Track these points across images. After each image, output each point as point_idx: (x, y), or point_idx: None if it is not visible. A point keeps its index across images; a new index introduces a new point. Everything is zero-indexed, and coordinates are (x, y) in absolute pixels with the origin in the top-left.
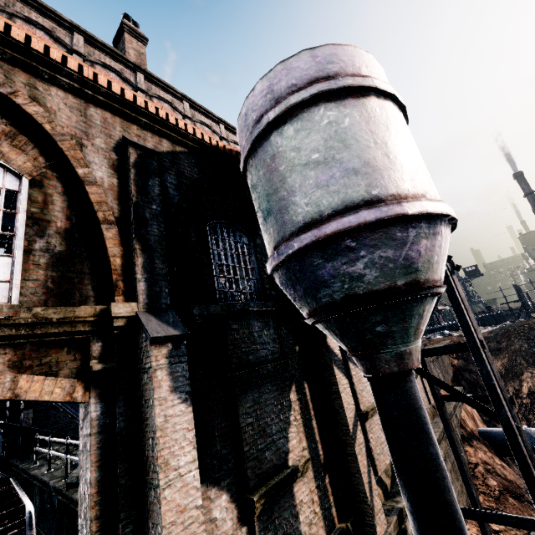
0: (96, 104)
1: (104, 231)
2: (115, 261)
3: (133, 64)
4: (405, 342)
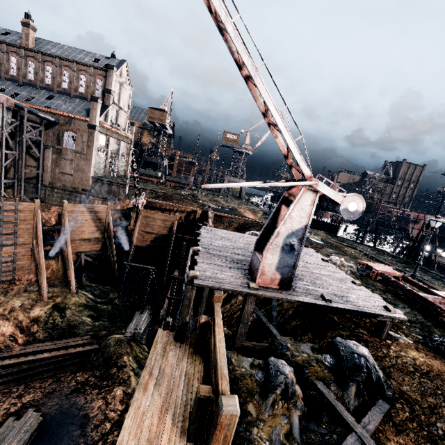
0: None
1: None
2: None
3: (19, 46)
4: None
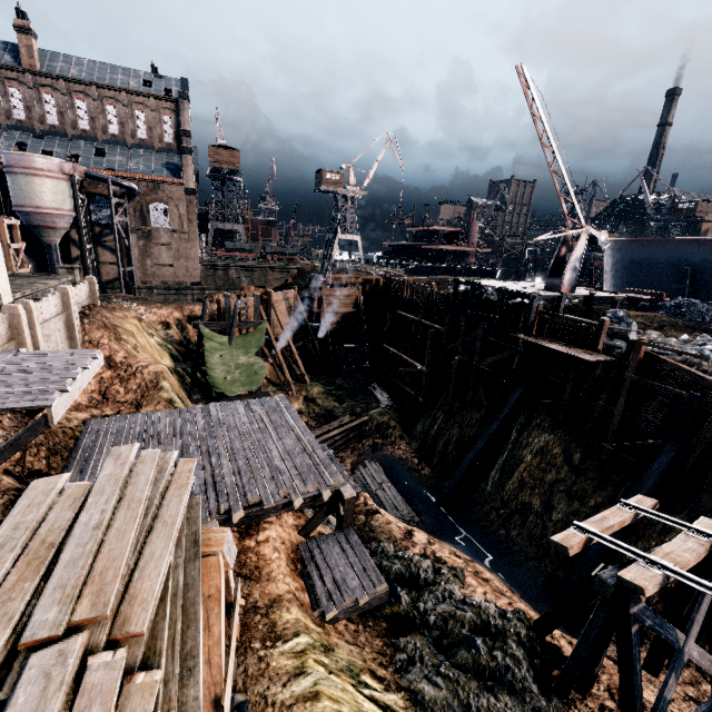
0: None
1: None
2: None
3: (22, 69)
4: (41, 237)
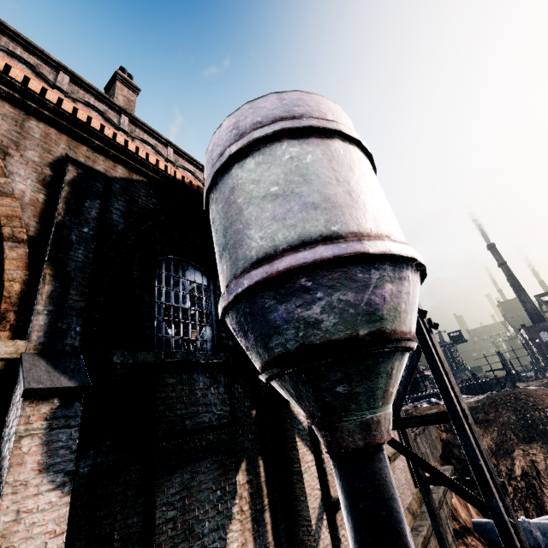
0: (40, 118)
1: (7, 249)
2: (12, 286)
3: (119, 107)
4: (372, 407)
